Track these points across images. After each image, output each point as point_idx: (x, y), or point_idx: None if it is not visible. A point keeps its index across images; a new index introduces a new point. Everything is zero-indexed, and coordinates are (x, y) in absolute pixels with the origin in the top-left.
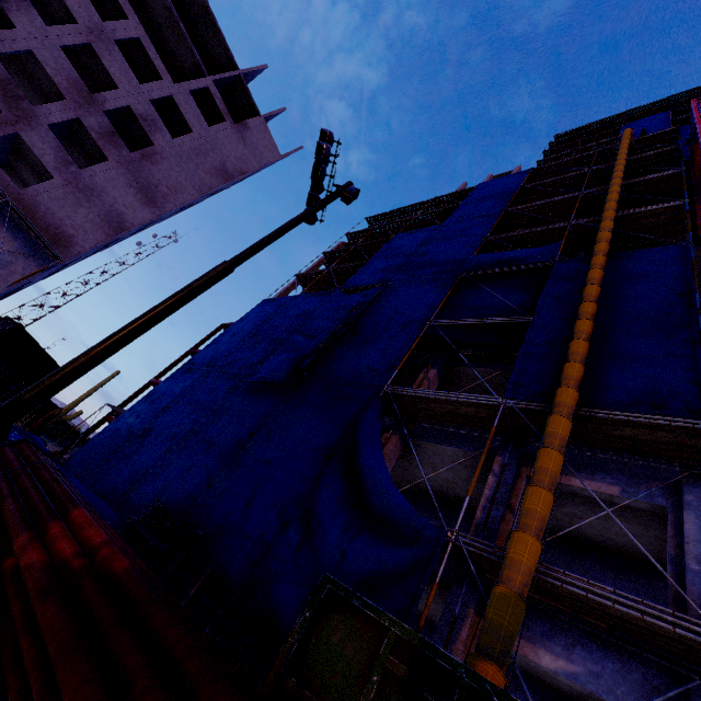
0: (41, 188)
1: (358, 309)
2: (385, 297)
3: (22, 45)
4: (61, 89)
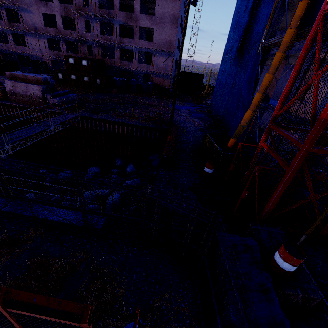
0: (154, 36)
1: None
2: None
3: None
4: None
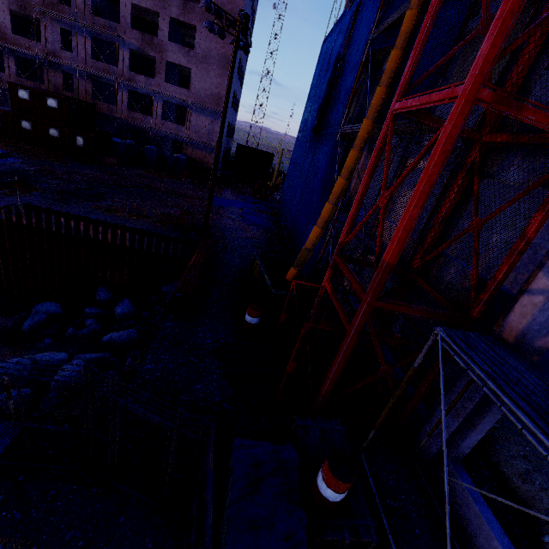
0: (193, 81)
1: (343, 42)
2: (362, 6)
3: (128, 6)
4: (153, 9)
